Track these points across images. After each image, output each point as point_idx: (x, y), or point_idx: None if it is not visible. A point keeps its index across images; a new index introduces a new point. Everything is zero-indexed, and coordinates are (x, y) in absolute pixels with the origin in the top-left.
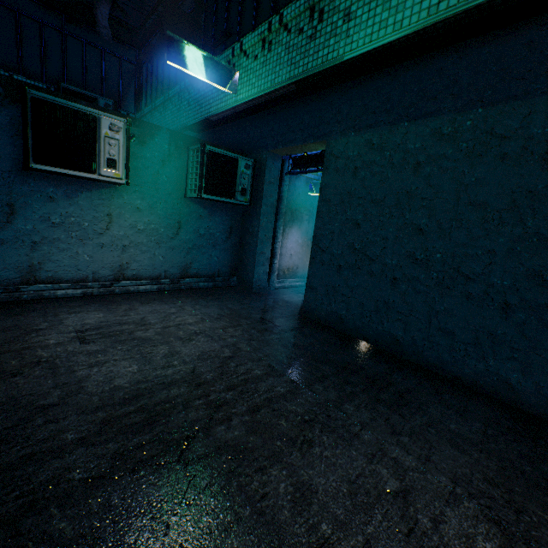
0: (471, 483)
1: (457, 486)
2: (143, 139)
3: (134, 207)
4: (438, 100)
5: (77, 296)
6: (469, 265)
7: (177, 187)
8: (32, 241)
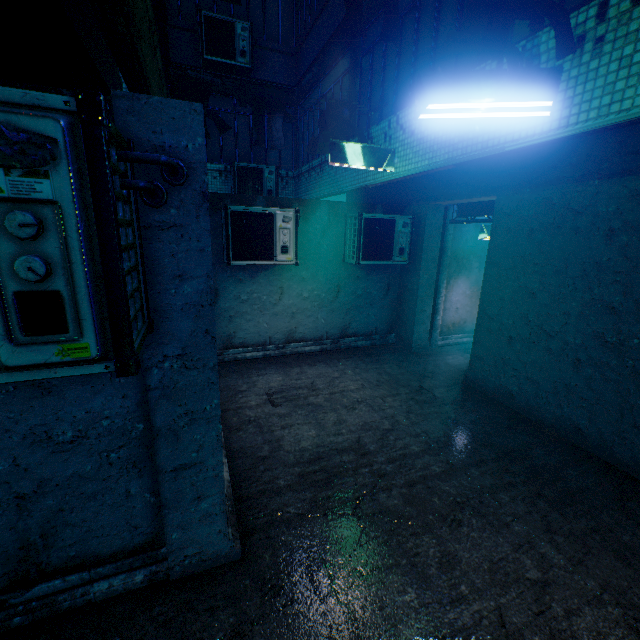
0: (624, 594)
1: (605, 593)
2: (306, 216)
3: (299, 278)
4: None
5: (259, 358)
6: None
7: (336, 254)
8: (229, 316)
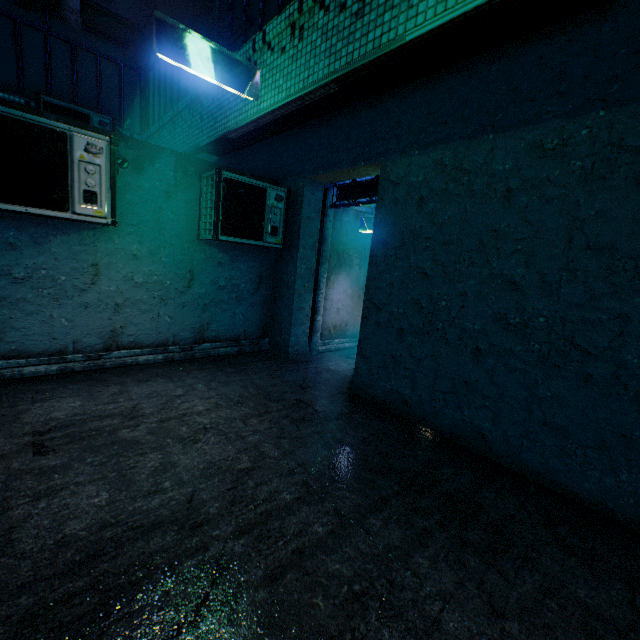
0: None
1: None
2: (139, 165)
3: (129, 254)
4: (538, 102)
5: (52, 374)
6: (588, 335)
7: (188, 227)
8: None
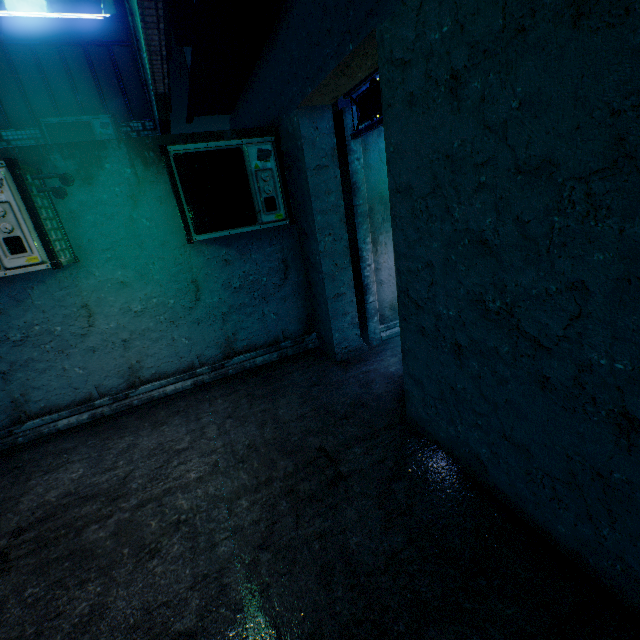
0: None
1: None
2: (87, 174)
3: (115, 283)
4: None
5: (85, 422)
6: None
7: (172, 230)
8: (1, 372)
